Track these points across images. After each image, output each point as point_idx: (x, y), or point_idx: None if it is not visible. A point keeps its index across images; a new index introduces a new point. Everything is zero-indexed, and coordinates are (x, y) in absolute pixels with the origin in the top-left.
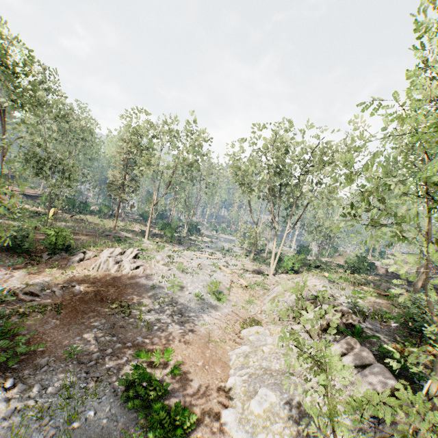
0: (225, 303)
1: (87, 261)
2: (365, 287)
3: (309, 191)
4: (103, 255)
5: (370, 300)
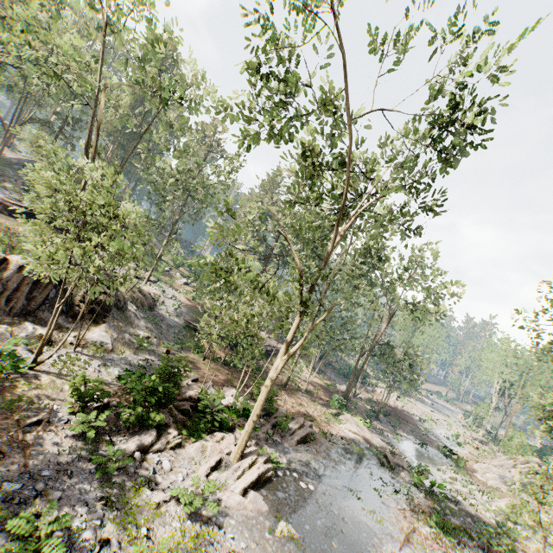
0: (463, 449)
1: (374, 392)
2: None
3: None
4: (378, 391)
5: None
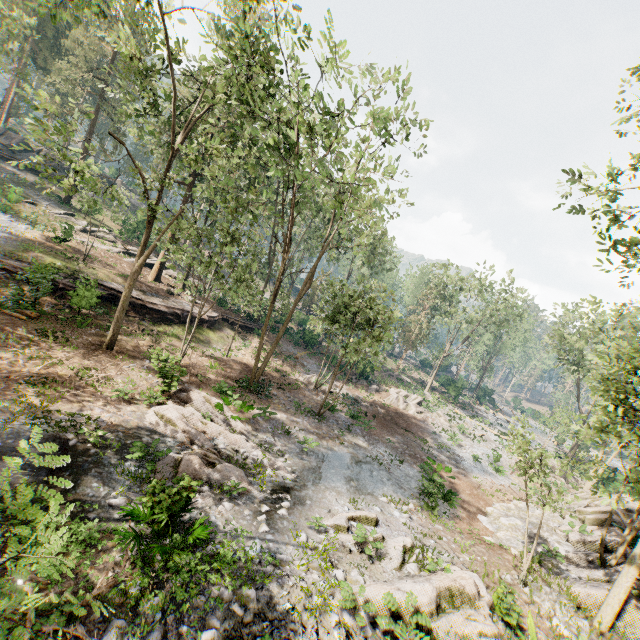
0: (503, 478)
1: (381, 393)
2: None
3: None
4: (392, 392)
5: None
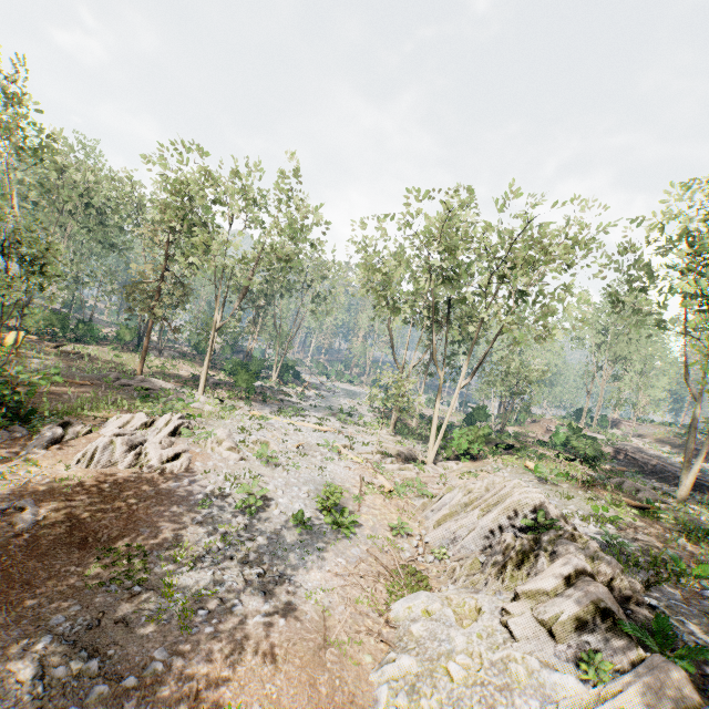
0: (353, 532)
1: (70, 443)
2: (602, 491)
3: (504, 313)
4: (107, 429)
5: (624, 521)
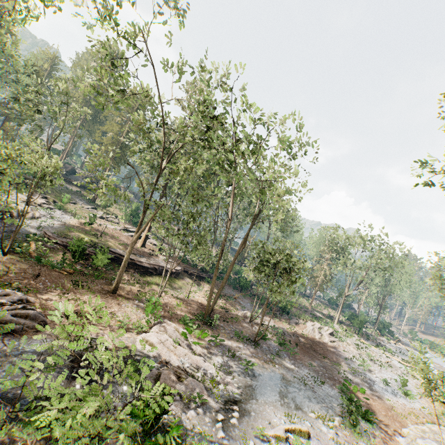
0: (413, 401)
1: (300, 325)
2: None
3: None
4: (308, 325)
5: None
